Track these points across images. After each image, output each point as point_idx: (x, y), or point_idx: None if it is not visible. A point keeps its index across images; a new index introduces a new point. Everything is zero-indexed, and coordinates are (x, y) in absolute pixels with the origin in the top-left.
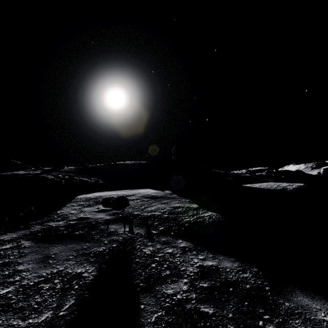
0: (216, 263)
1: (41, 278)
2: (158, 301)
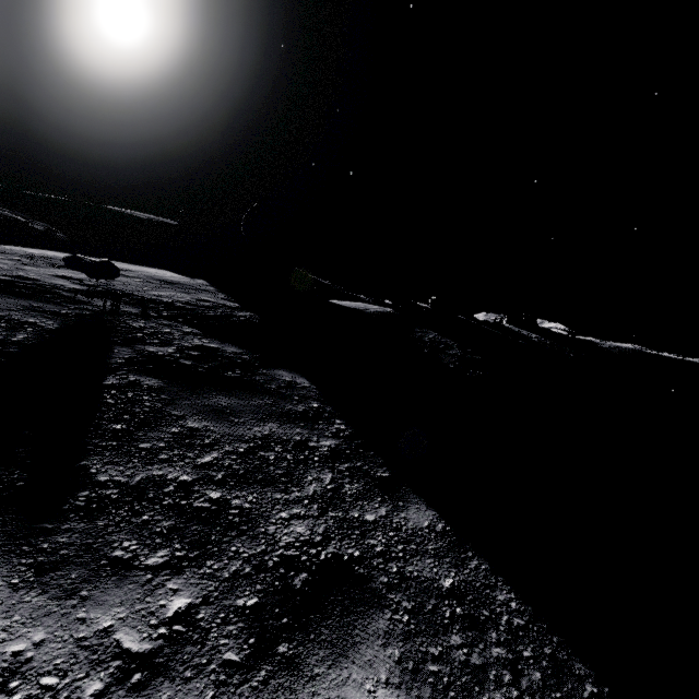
0: (219, 346)
1: None
2: (136, 352)
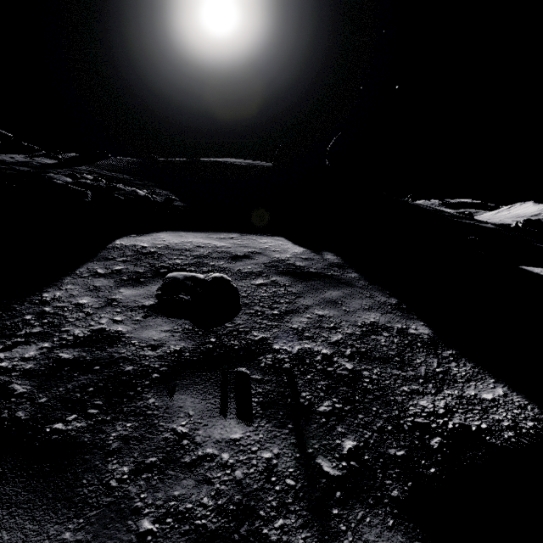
0: None
1: None
2: None
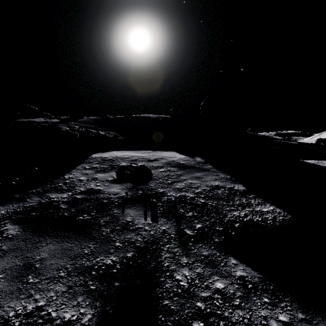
0: None
1: (3, 324)
2: None
